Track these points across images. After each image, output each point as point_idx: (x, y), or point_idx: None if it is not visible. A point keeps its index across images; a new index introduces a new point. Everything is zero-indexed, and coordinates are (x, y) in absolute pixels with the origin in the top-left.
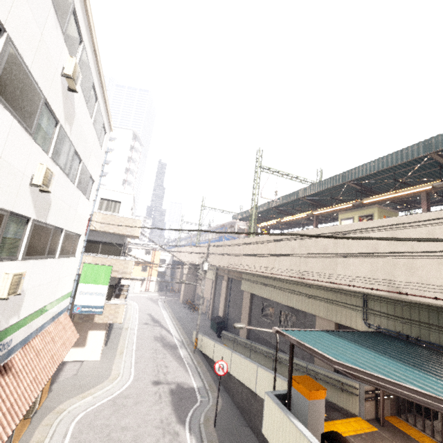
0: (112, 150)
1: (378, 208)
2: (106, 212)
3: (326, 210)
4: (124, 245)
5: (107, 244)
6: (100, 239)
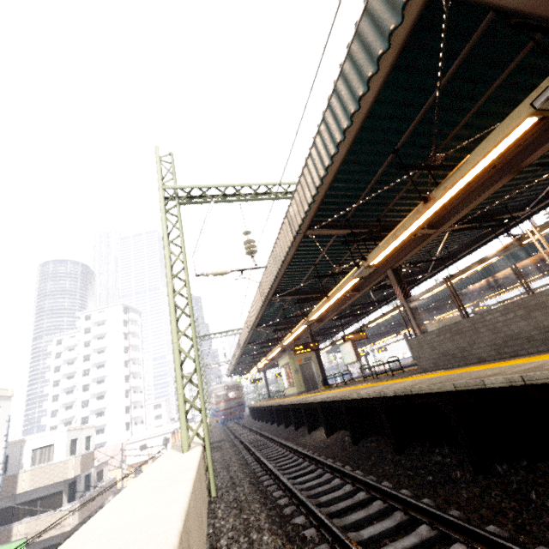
0: (105, 334)
1: (289, 355)
2: (34, 466)
3: (261, 365)
4: (76, 483)
5: (46, 497)
6: (37, 495)
